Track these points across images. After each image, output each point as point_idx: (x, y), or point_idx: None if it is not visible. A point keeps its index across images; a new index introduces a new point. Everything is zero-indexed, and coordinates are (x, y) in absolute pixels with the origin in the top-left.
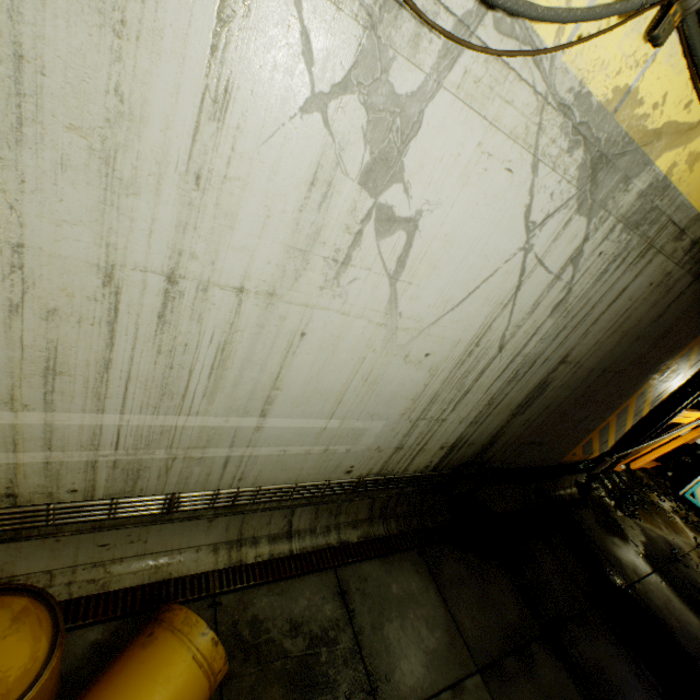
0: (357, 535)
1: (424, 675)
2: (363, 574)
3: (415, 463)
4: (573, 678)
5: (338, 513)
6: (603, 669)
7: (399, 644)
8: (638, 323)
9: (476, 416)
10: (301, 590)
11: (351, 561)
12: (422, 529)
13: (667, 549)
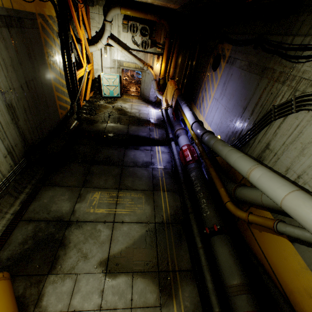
0: (18, 206)
1: (71, 203)
2: (32, 210)
3: (3, 170)
4: (102, 164)
5: (1, 211)
6: (107, 156)
7: (59, 207)
8: (11, 58)
9: (0, 137)
10: (15, 236)
11: (24, 213)
12: (39, 180)
13: (107, 115)
